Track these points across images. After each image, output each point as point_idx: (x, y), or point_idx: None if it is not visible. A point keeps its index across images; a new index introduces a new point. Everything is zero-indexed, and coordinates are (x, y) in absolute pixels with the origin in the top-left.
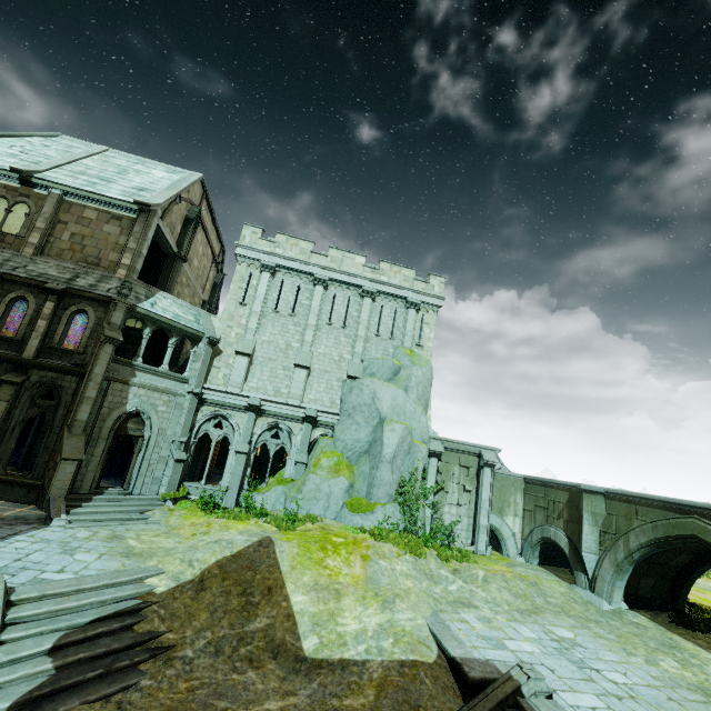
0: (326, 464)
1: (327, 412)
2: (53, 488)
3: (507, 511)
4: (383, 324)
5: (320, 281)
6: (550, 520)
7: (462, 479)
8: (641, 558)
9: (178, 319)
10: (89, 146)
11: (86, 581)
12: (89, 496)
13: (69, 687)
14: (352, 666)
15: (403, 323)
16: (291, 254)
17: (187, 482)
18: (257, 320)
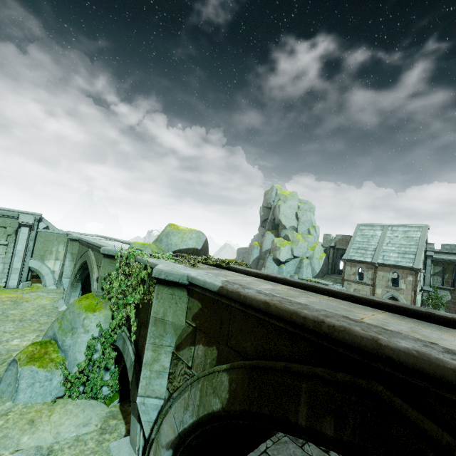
0: None
1: None
2: None
3: (48, 257)
4: None
5: None
6: None
7: None
8: (82, 277)
9: None
10: None
11: None
12: None
13: None
14: None
15: None
16: None
17: None
18: None
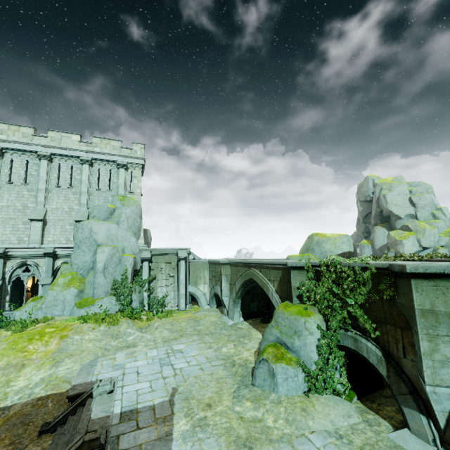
0: (61, 282)
1: (63, 248)
2: None
3: (199, 282)
4: (102, 182)
5: (43, 156)
6: (216, 282)
7: (168, 270)
8: (242, 294)
9: None
10: None
11: None
12: None
13: None
14: (0, 411)
15: (117, 179)
16: (15, 139)
17: None
18: None
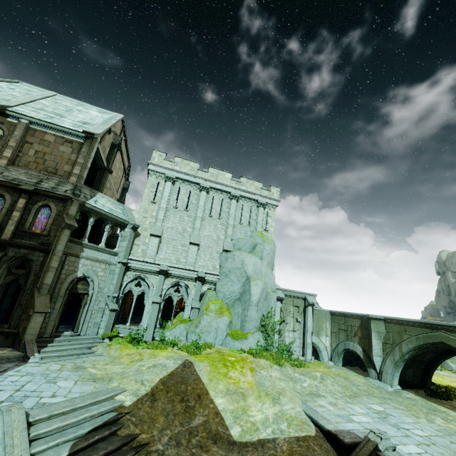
0: (213, 308)
1: (211, 274)
2: (27, 334)
3: (321, 333)
4: (244, 217)
5: (204, 188)
6: (349, 337)
7: (295, 314)
8: (409, 357)
9: (112, 212)
10: (42, 91)
11: (76, 402)
12: (51, 338)
13: None
14: (267, 443)
15: (256, 216)
16: (185, 171)
17: (117, 325)
18: (163, 213)
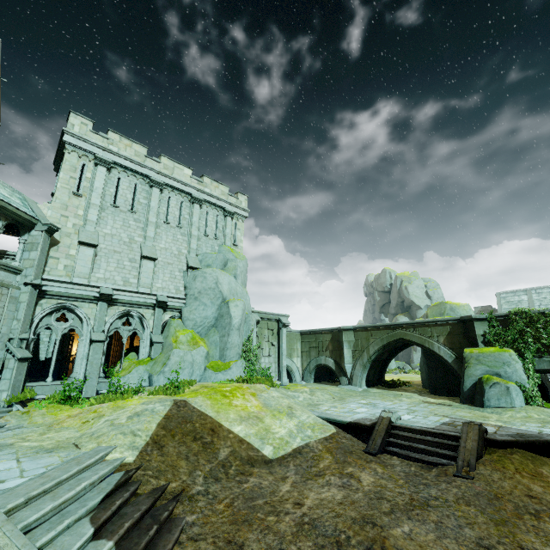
0: (184, 340)
1: (175, 298)
2: None
3: (293, 355)
4: (209, 227)
5: (157, 184)
6: (321, 353)
7: (270, 338)
8: (374, 358)
9: (7, 200)
10: None
11: (54, 475)
12: None
13: (144, 549)
14: (303, 450)
15: (224, 227)
16: (126, 154)
17: (29, 383)
18: (97, 212)
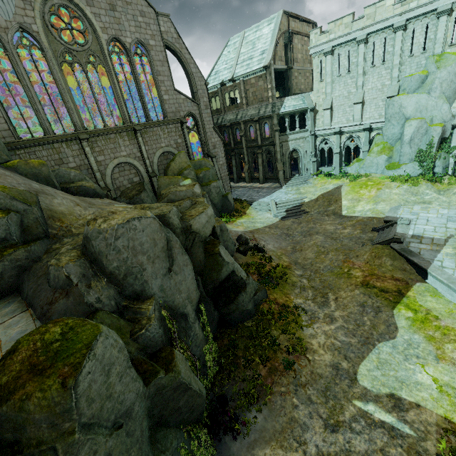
0: (375, 150)
1: (376, 123)
2: (280, 179)
3: None
4: (415, 45)
5: (360, 42)
6: None
7: None
8: None
9: (295, 108)
10: (239, 36)
11: (289, 200)
12: (290, 178)
13: (289, 216)
14: (353, 217)
15: (434, 34)
16: (339, 33)
17: (320, 168)
18: (329, 87)
